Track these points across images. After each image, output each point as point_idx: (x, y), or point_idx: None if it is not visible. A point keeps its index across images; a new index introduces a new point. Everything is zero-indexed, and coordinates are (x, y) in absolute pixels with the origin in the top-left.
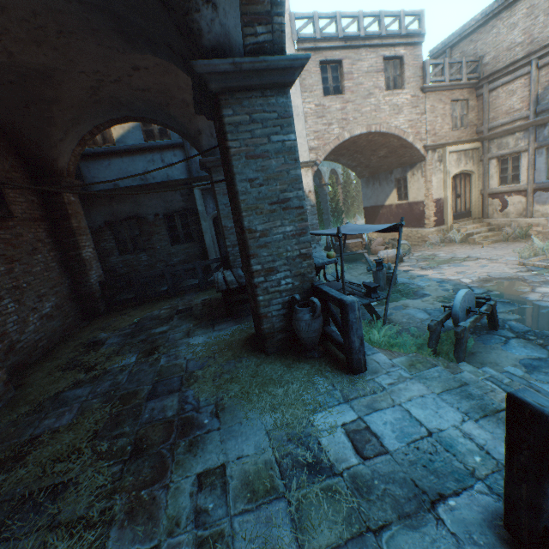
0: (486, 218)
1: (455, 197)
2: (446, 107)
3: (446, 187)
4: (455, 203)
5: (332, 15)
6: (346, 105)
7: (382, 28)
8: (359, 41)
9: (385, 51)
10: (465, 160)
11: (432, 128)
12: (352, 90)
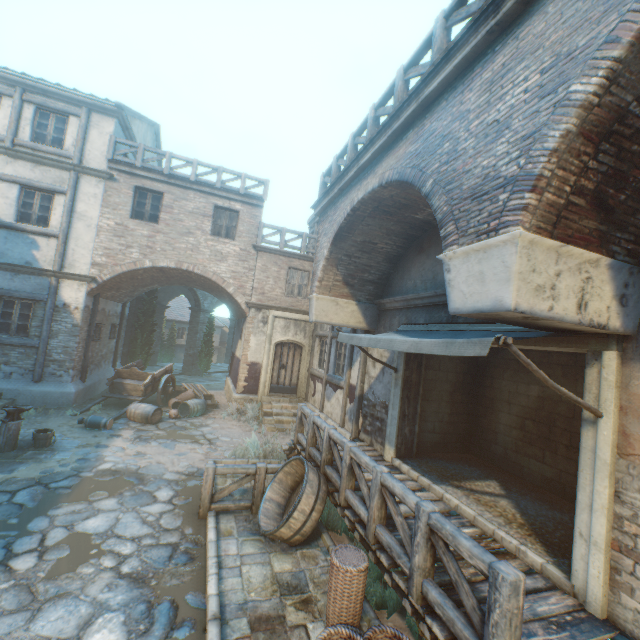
0: (307, 400)
1: (279, 366)
2: (282, 271)
3: (265, 352)
4: (279, 373)
5: (163, 152)
6: (158, 235)
7: (218, 180)
8: (188, 183)
9: (219, 200)
10: (296, 330)
11: (262, 286)
12: (168, 223)
